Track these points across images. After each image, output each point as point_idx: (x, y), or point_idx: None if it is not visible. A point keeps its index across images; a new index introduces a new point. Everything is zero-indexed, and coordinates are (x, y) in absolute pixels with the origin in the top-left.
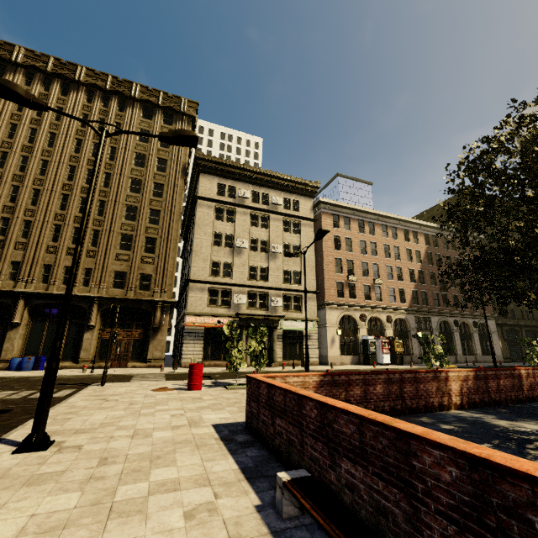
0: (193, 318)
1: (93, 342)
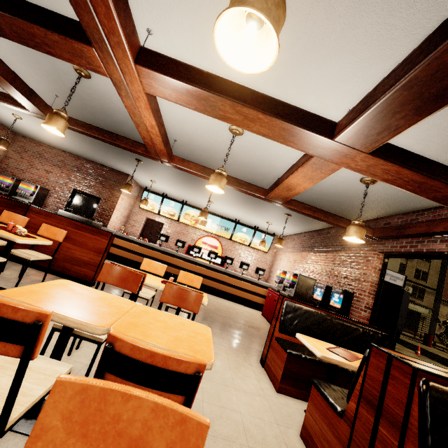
0: None
1: None
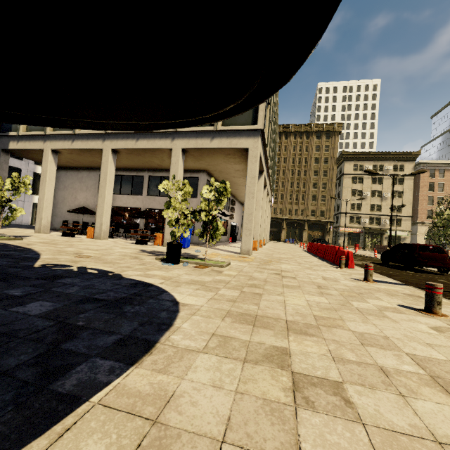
0: (343, 228)
1: (306, 235)
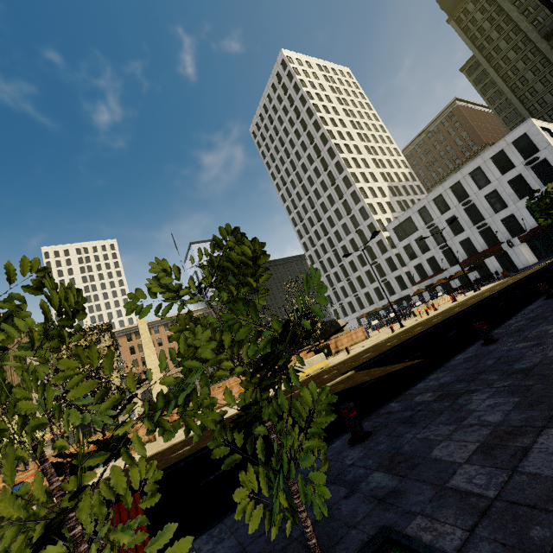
0: None
1: None
